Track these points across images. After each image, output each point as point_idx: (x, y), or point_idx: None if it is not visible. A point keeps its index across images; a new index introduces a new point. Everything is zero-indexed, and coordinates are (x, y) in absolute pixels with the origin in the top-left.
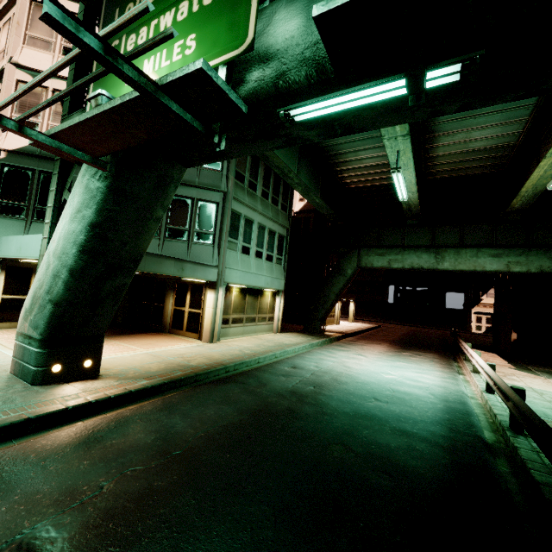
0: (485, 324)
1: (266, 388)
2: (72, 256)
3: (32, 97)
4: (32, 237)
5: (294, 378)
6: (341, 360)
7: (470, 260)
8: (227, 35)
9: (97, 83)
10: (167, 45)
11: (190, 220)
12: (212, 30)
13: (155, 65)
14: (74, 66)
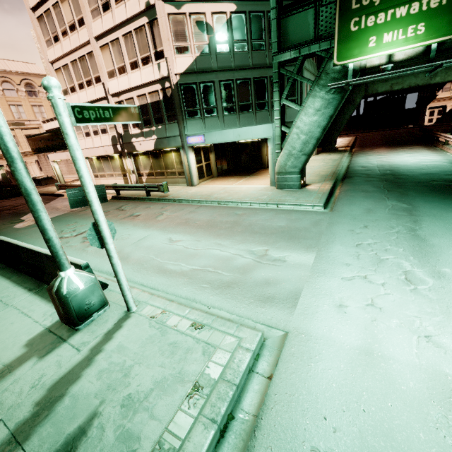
0: (436, 116)
1: (372, 175)
2: (318, 132)
3: (179, 25)
4: (250, 128)
5: (374, 170)
6: (378, 160)
7: None
8: (446, 27)
9: (341, 43)
10: (403, 27)
11: None
12: (436, 23)
13: (393, 37)
14: (277, 17)
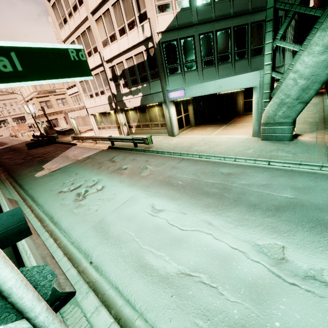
0: None
1: None
2: (325, 75)
3: None
4: (232, 78)
5: None
6: None
7: None
8: None
9: None
10: None
11: (264, 38)
12: None
13: None
14: None
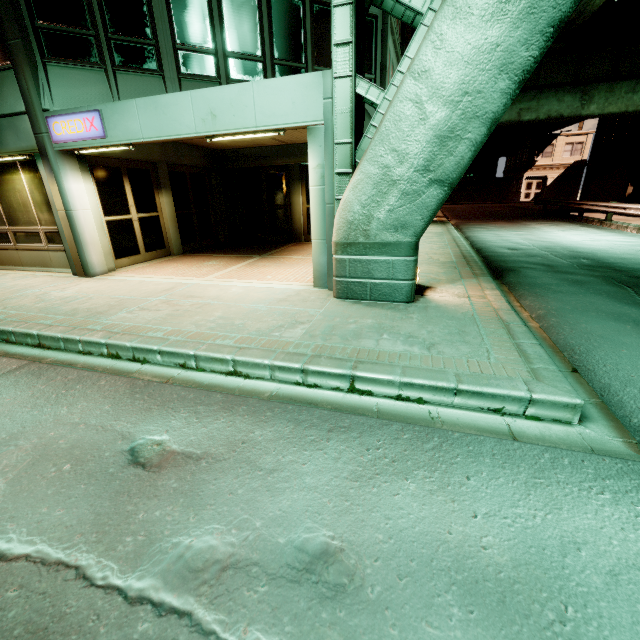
0: (534, 191)
1: (560, 267)
2: (500, 95)
3: None
4: (247, 88)
5: (546, 256)
6: (523, 238)
7: (624, 97)
8: None
9: None
10: None
11: None
12: None
13: None
14: None
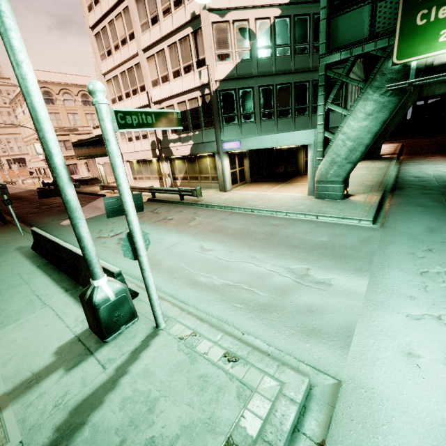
0: None
1: (429, 187)
2: (368, 139)
3: (222, 33)
4: (289, 134)
5: (430, 181)
6: (434, 170)
7: None
8: None
9: (404, 40)
10: None
11: None
12: None
13: None
14: (327, 17)
